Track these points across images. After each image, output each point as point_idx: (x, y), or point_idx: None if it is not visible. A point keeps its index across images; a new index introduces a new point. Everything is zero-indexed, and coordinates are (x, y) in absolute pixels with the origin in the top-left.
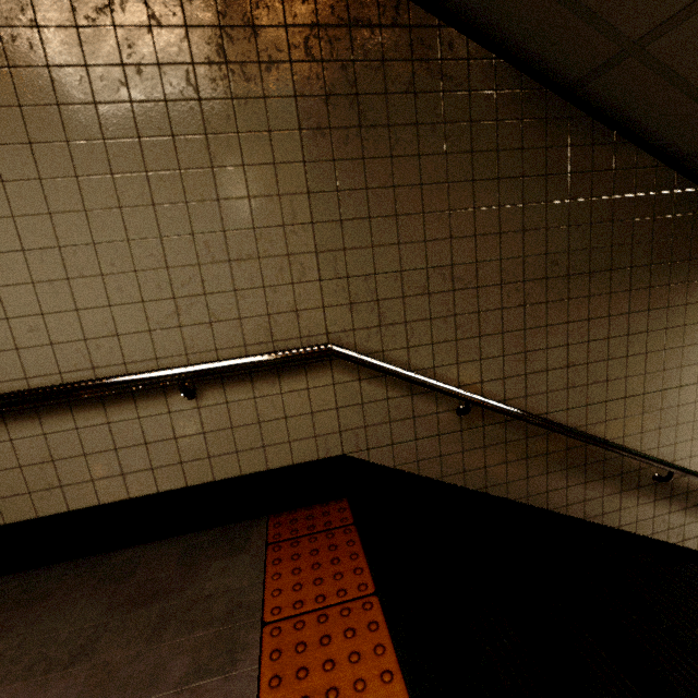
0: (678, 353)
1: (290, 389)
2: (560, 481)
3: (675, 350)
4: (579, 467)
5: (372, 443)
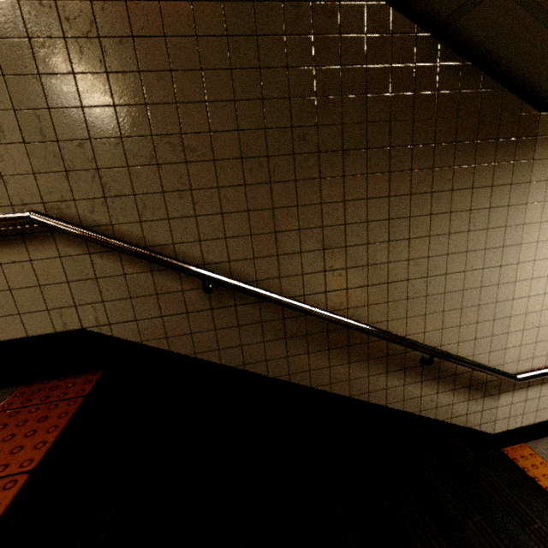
0: (445, 241)
1: (10, 260)
2: (322, 361)
3: (441, 237)
4: (342, 348)
5: (114, 318)
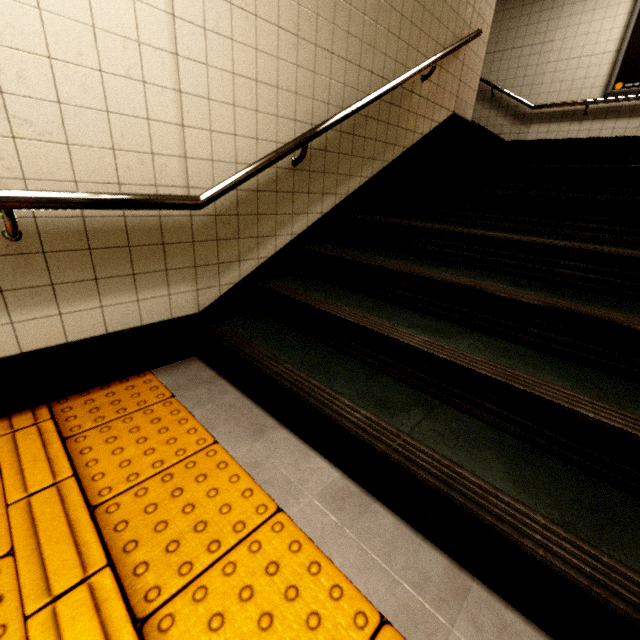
0: (515, 32)
1: None
2: None
3: (513, 30)
4: None
5: None
